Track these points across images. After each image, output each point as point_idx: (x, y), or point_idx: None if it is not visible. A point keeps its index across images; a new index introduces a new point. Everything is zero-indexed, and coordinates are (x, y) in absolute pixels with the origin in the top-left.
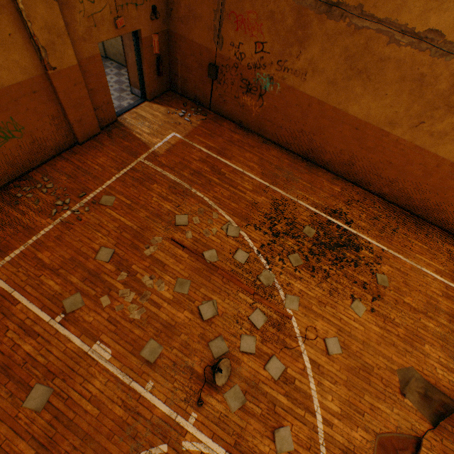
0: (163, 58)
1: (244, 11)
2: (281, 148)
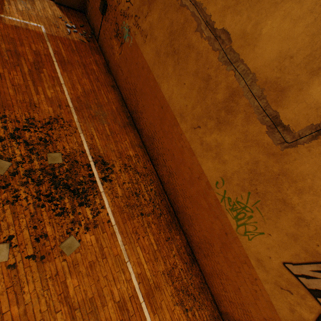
0: None
1: None
2: (122, 99)
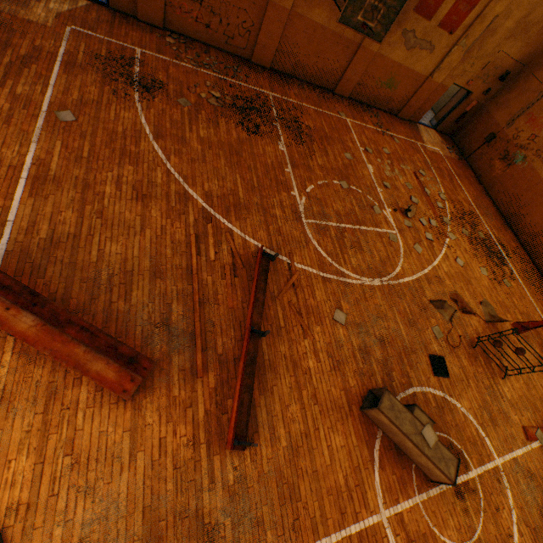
0: (465, 116)
1: (538, 116)
2: (493, 205)
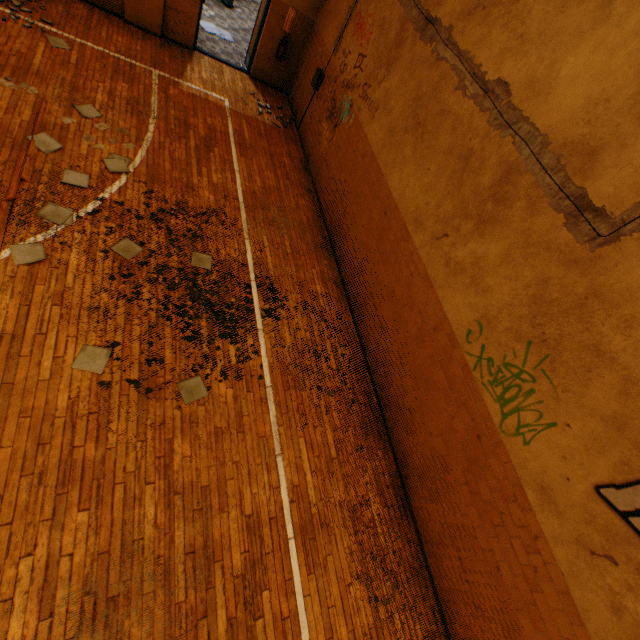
0: (294, 48)
1: (367, 14)
2: (319, 210)
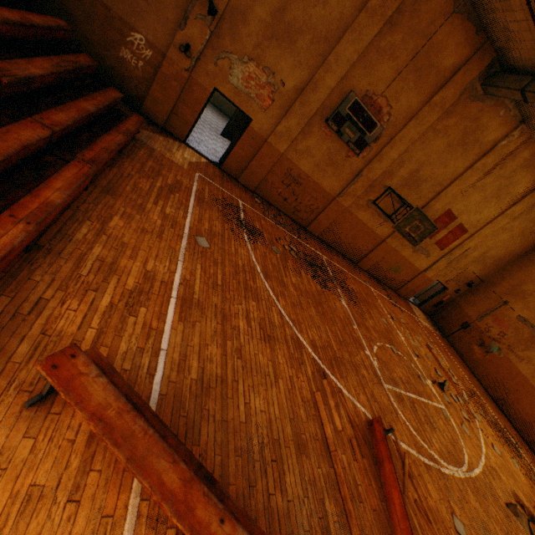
0: (441, 303)
1: (502, 319)
2: (480, 385)
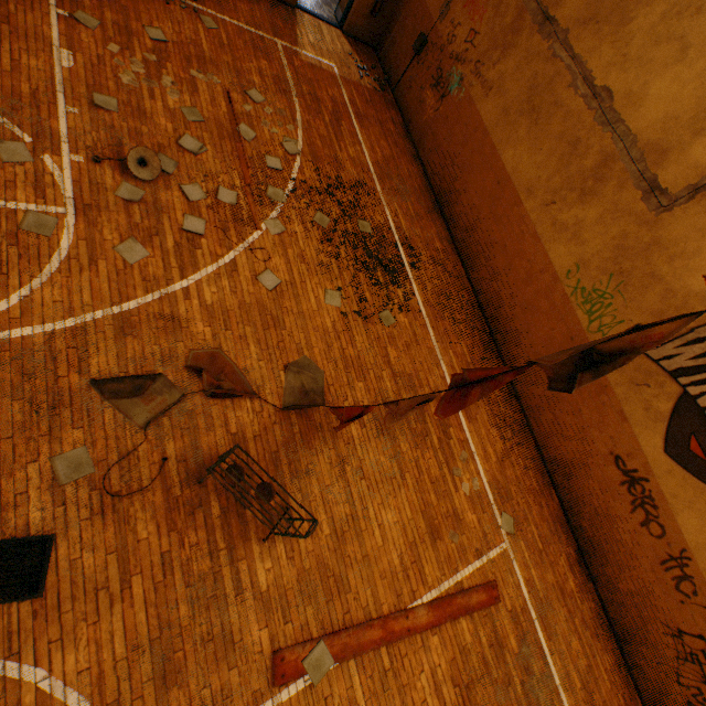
0: (389, 3)
1: None
2: (424, 176)
